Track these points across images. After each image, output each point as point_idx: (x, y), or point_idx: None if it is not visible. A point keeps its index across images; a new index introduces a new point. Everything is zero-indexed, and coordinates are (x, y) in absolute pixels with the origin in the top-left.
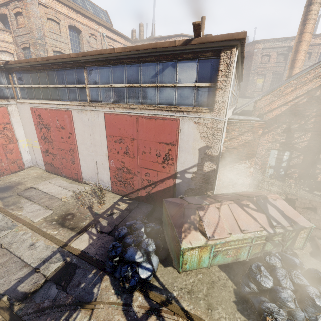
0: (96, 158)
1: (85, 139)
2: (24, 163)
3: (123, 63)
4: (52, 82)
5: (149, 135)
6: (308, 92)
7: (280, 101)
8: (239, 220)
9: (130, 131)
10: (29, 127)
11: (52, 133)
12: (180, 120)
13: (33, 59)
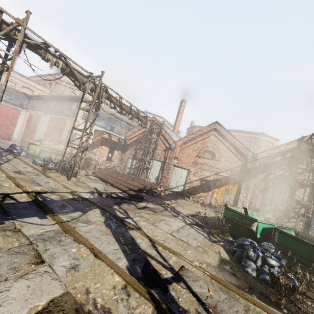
0: (40, 136)
1: (41, 127)
2: (12, 138)
3: (62, 101)
4: (42, 105)
5: (58, 125)
6: (143, 132)
7: (134, 135)
8: (58, 147)
9: (54, 123)
10: (25, 122)
11: (31, 124)
12: (68, 120)
13: (39, 96)
